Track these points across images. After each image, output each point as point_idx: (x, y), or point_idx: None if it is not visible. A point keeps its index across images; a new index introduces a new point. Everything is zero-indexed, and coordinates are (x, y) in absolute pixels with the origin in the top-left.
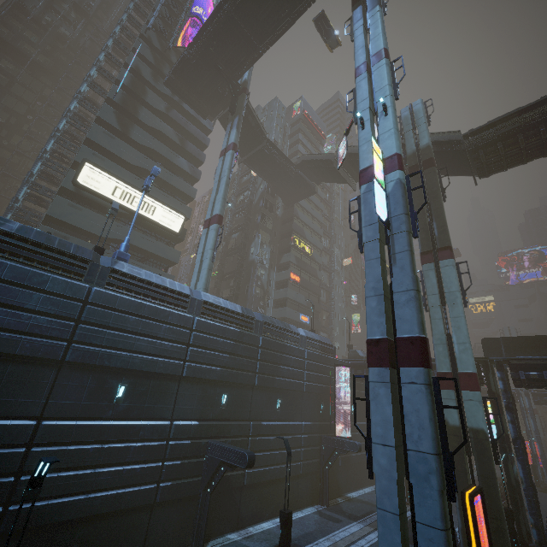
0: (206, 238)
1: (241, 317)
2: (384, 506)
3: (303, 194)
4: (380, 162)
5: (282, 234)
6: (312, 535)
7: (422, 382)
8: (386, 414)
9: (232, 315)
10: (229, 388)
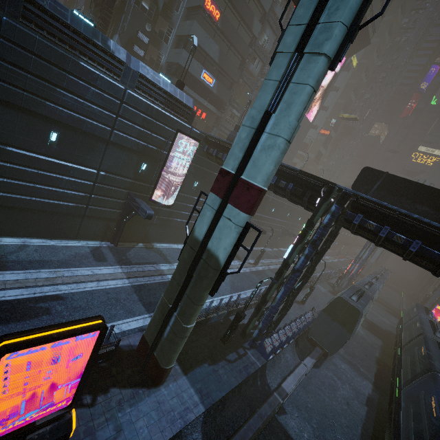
0: None
1: None
2: None
3: None
4: None
5: None
6: (44, 264)
7: None
8: None
9: None
10: None
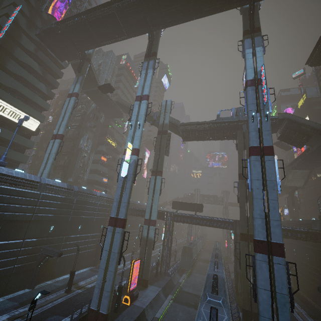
0: (52, 145)
1: (66, 190)
2: (101, 267)
3: (116, 116)
4: (130, 151)
5: (101, 133)
6: (84, 278)
7: (120, 232)
8: (109, 241)
9: (61, 189)
10: (55, 223)
